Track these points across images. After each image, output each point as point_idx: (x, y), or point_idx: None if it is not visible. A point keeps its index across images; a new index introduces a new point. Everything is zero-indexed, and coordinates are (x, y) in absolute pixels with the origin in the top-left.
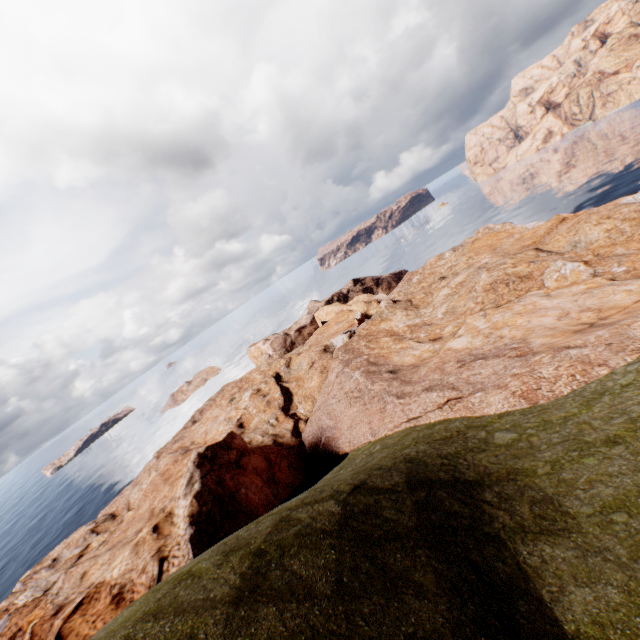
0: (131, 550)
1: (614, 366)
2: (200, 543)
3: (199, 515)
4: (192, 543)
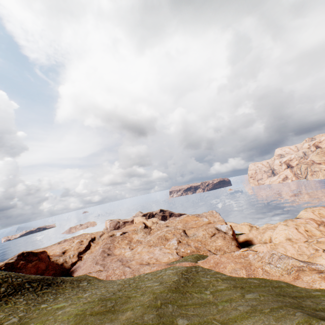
0: None
1: (126, 277)
2: None
3: (1, 268)
4: None
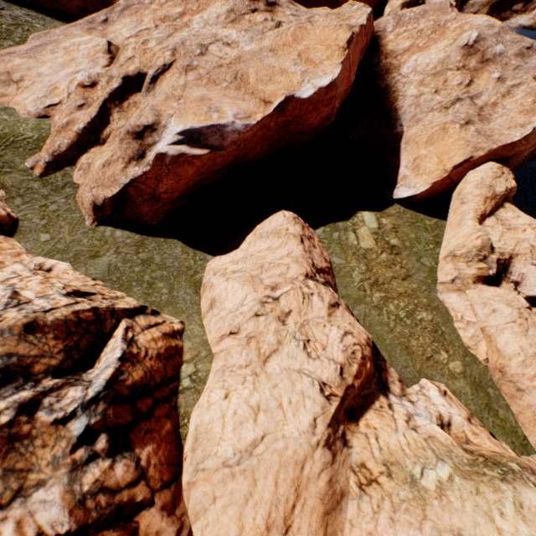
0: None
1: None
2: None
3: None
4: None
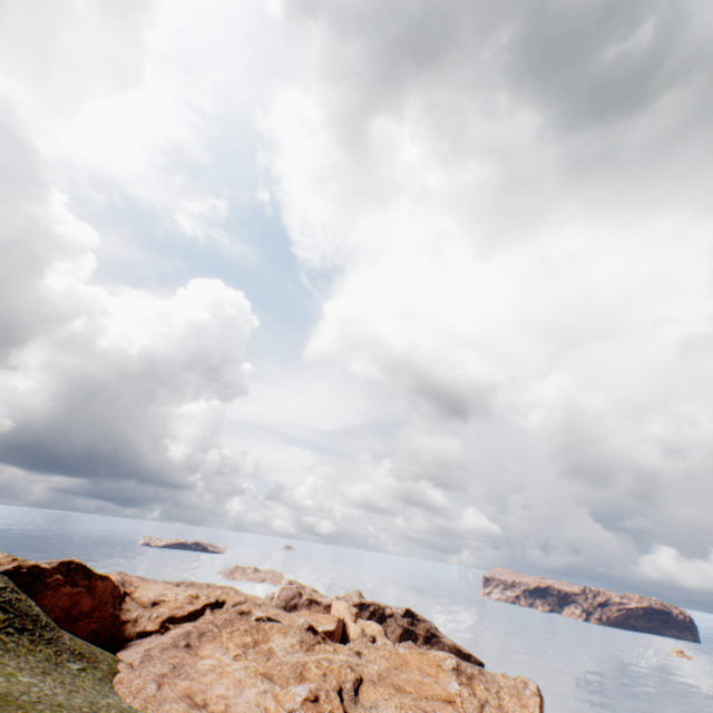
0: (4, 556)
1: (133, 702)
2: (5, 574)
3: (22, 568)
4: (4, 570)
